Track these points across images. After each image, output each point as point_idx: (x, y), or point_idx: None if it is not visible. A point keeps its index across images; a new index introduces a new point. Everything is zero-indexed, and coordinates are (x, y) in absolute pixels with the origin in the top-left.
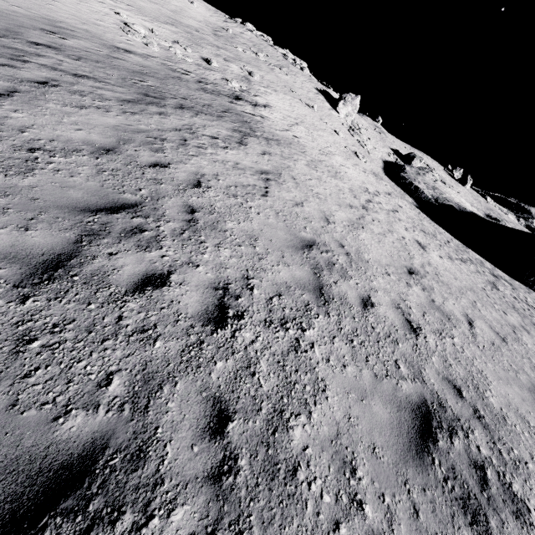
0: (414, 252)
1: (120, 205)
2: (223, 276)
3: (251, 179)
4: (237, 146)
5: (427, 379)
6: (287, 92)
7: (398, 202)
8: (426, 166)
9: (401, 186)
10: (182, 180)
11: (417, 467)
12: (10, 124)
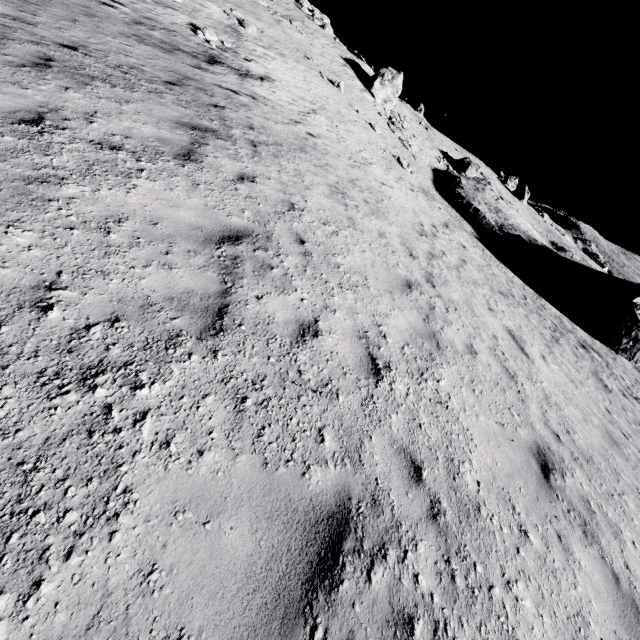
0: (520, 377)
1: None
2: None
3: (182, 270)
4: (173, 166)
5: None
6: (301, 59)
7: (459, 239)
8: (480, 175)
9: (457, 208)
10: None
11: None
12: None
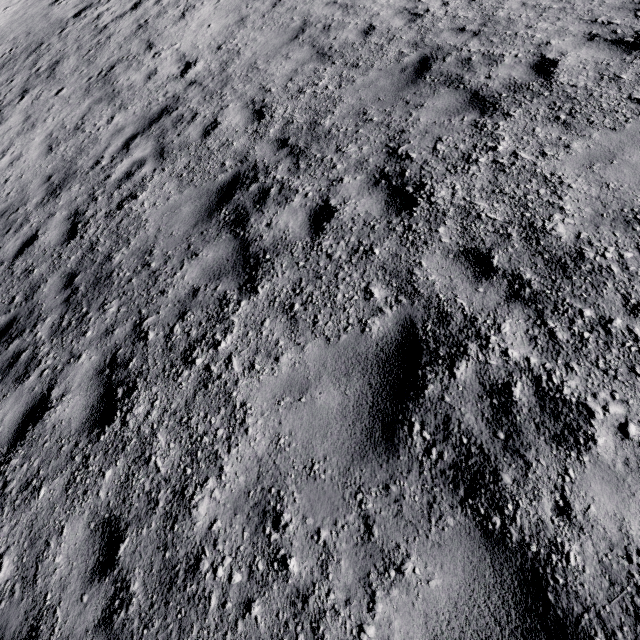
0: None
1: (299, 29)
2: (397, 8)
3: None
4: None
5: None
6: None
7: None
8: None
9: None
10: None
11: None
12: (186, 50)
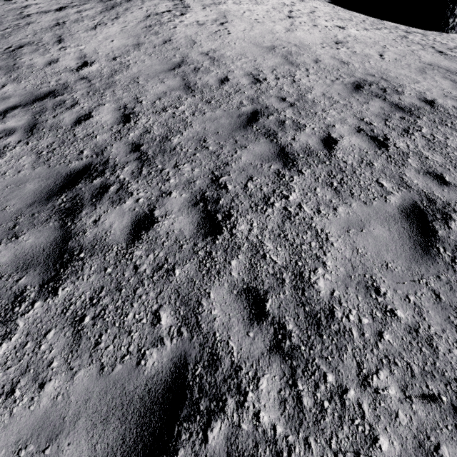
0: (336, 33)
1: (177, 64)
2: (246, 71)
3: (213, 28)
4: (186, 10)
5: (357, 76)
6: None
7: (312, 5)
8: None
9: None
10: (185, 43)
11: (356, 94)
12: (88, 52)
